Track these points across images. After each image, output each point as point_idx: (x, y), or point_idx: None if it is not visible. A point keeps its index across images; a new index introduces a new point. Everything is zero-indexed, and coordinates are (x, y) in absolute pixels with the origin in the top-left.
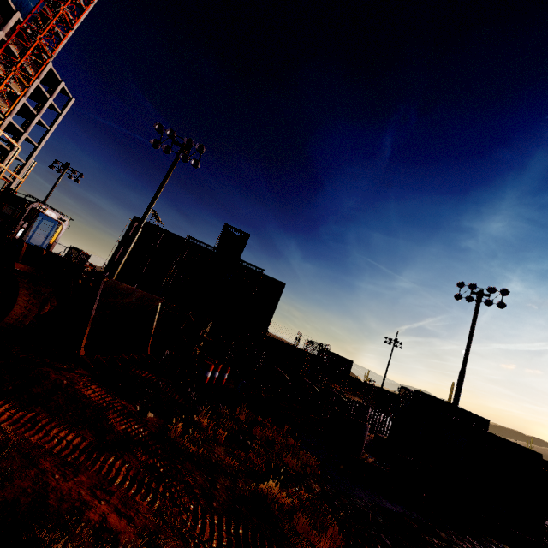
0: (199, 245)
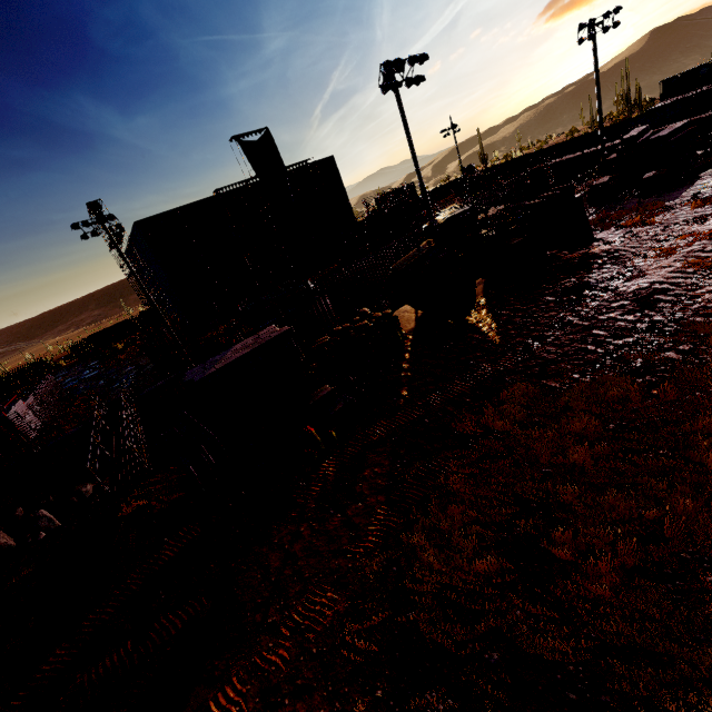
0: (229, 191)
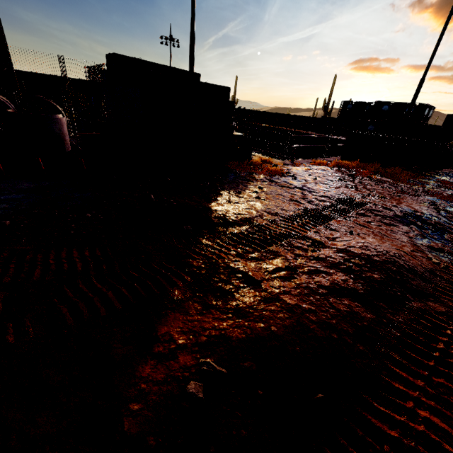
0: None
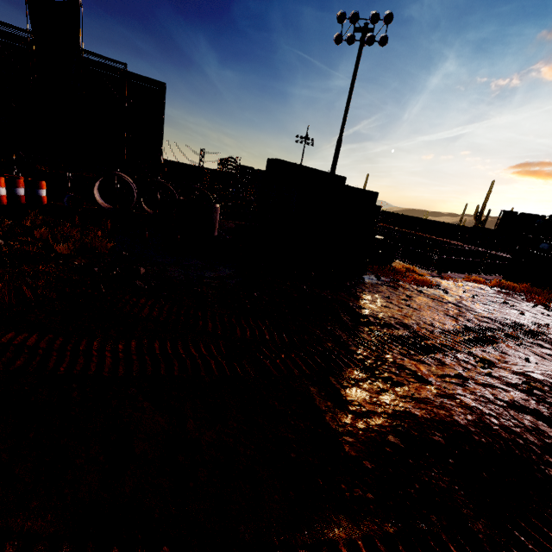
0: (2, 31)
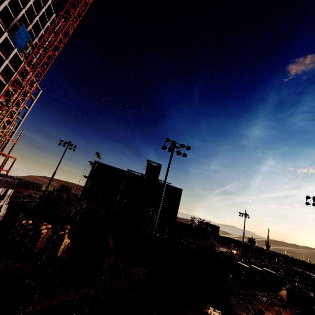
0: (133, 173)
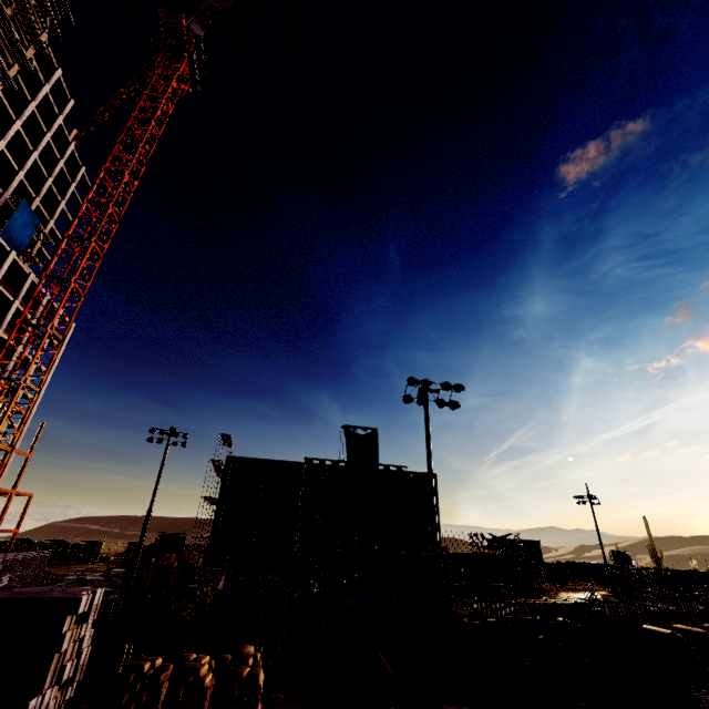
0: (319, 464)
